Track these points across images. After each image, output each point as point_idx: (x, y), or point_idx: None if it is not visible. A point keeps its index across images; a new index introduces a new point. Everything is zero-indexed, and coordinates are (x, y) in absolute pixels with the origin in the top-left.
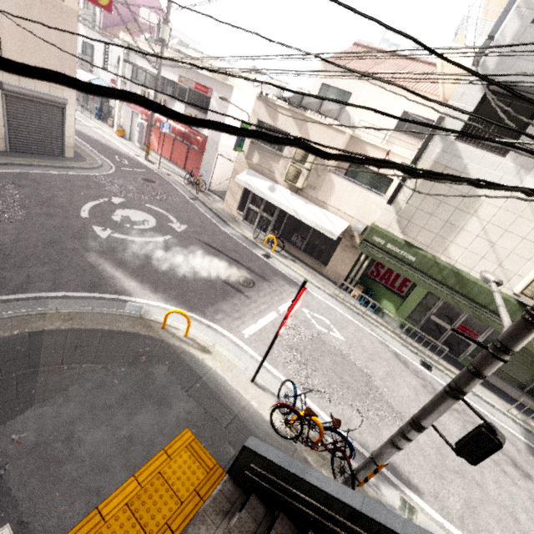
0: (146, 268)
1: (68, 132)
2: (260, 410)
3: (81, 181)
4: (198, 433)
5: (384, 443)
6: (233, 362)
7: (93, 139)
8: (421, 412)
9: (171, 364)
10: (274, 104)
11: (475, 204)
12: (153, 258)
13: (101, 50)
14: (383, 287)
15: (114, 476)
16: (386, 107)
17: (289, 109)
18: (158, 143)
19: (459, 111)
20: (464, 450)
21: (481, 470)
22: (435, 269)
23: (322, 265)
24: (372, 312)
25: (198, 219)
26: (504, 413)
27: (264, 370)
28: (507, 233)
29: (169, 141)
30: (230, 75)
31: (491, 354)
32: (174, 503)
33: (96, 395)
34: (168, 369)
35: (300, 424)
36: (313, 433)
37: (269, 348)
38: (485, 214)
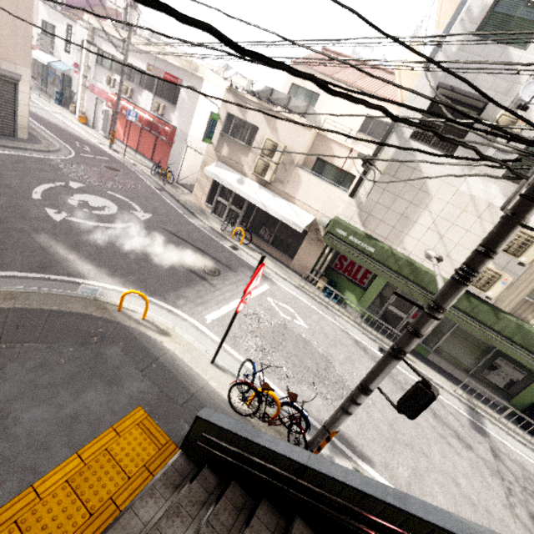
0: (104, 252)
1: (21, 110)
2: (219, 390)
3: (34, 163)
4: (151, 411)
5: (335, 410)
6: (193, 345)
7: (52, 123)
8: (368, 375)
9: (126, 345)
10: (244, 98)
11: (426, 199)
12: (113, 243)
13: (63, 31)
14: (346, 279)
15: (54, 454)
16: (351, 109)
17: (258, 103)
18: (125, 133)
19: (398, 87)
20: (404, 406)
21: (428, 442)
22: (392, 259)
23: (289, 258)
24: (335, 302)
25: (165, 209)
26: (451, 393)
27: (226, 353)
28: (454, 226)
29: (136, 131)
30: (187, 42)
31: (427, 313)
32: (121, 479)
33: (38, 374)
34: (123, 350)
35: (258, 399)
36: (271, 411)
37: (228, 327)
38: (435, 208)
